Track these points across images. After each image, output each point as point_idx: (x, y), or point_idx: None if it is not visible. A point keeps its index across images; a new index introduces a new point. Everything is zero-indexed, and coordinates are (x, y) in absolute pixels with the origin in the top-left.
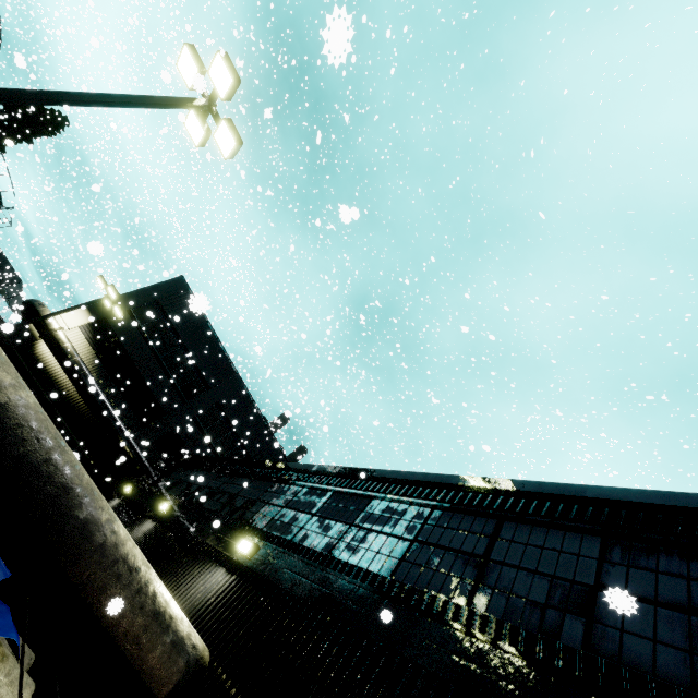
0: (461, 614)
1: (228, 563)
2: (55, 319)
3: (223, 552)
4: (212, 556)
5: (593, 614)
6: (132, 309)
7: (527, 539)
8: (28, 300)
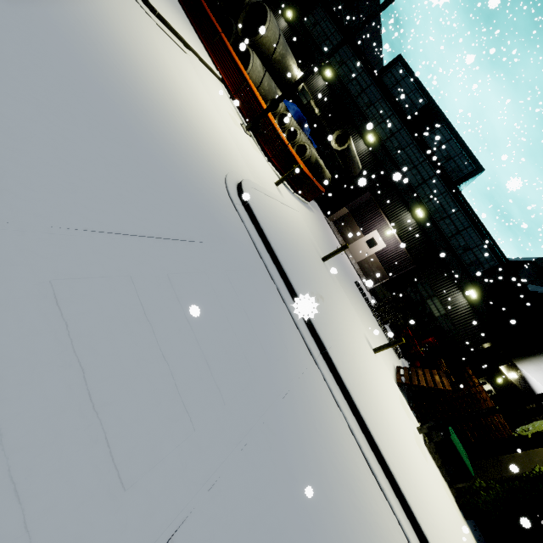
0: (413, 190)
1: (364, 139)
2: None
3: (361, 132)
4: (358, 131)
5: (431, 200)
6: None
7: (435, 183)
8: None
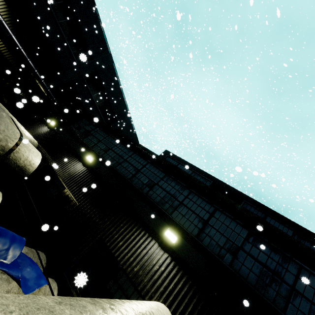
0: None
1: (158, 239)
2: None
3: (150, 226)
4: (143, 226)
5: None
6: None
7: None
8: None
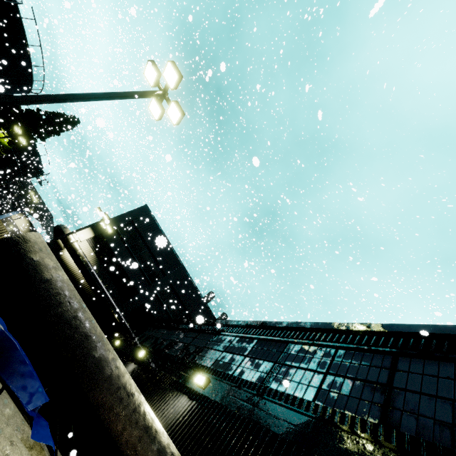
0: (380, 431)
1: (189, 392)
2: (72, 235)
3: (184, 384)
4: (177, 387)
5: None
6: (117, 227)
7: (422, 370)
8: (58, 225)
